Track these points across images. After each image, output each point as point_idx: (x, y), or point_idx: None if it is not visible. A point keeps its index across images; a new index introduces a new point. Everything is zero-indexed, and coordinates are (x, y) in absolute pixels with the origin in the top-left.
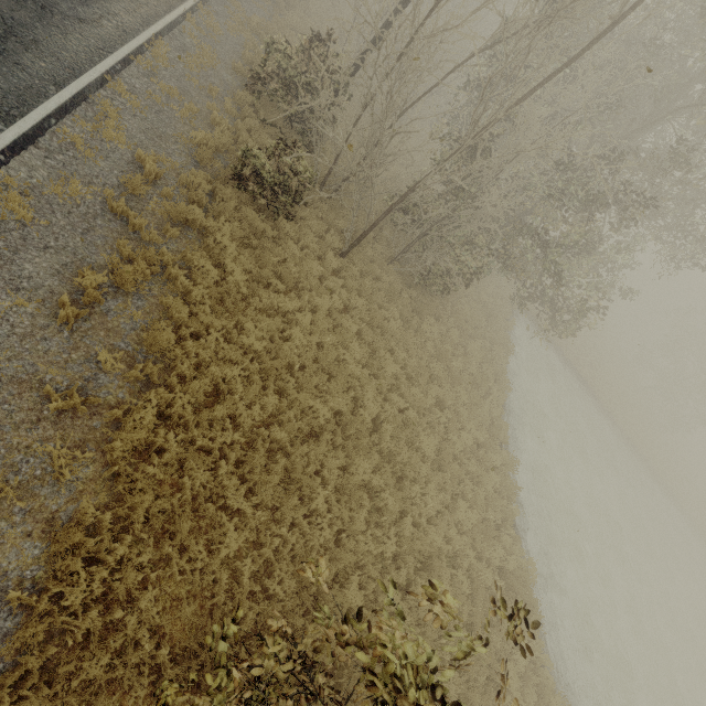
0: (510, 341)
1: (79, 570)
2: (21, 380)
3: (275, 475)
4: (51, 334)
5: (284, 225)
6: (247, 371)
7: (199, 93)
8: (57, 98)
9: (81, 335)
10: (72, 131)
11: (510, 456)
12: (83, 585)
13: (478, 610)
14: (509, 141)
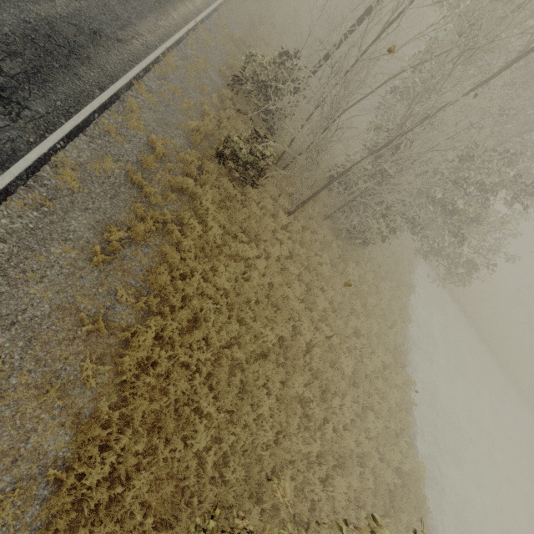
0: (412, 282)
1: (96, 456)
2: (64, 307)
3: (234, 388)
4: (86, 274)
5: (249, 191)
6: (217, 303)
7: (194, 90)
8: (100, 98)
9: (105, 275)
10: (108, 122)
11: (409, 376)
12: (98, 467)
13: (379, 502)
14: (427, 138)
